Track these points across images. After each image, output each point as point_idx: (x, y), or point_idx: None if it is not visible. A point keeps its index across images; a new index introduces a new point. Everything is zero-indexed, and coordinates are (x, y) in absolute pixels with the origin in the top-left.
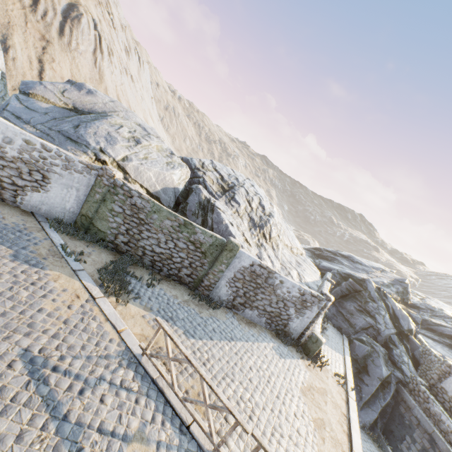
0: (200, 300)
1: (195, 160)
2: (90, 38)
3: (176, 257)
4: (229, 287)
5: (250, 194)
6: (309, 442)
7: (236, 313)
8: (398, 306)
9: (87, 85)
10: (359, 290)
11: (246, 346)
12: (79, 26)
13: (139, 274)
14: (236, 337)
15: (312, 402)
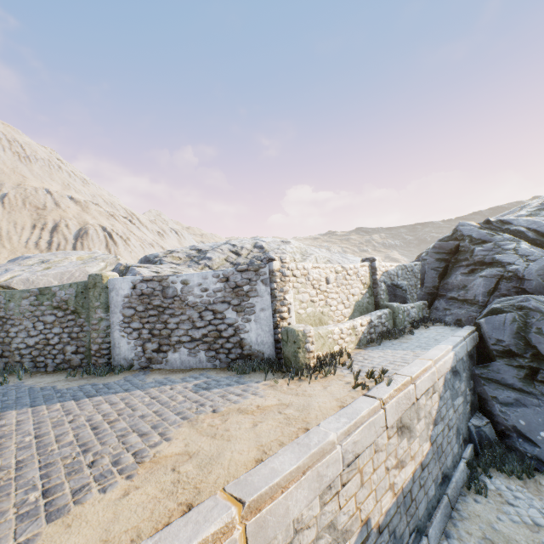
0: (82, 373)
1: (160, 253)
2: (100, 239)
3: (53, 337)
4: (127, 336)
5: (238, 245)
6: (56, 505)
7: (159, 369)
8: (542, 219)
9: (26, 255)
10: (454, 247)
11: (116, 397)
12: (88, 237)
13: (2, 380)
14: (106, 393)
15: (201, 431)
